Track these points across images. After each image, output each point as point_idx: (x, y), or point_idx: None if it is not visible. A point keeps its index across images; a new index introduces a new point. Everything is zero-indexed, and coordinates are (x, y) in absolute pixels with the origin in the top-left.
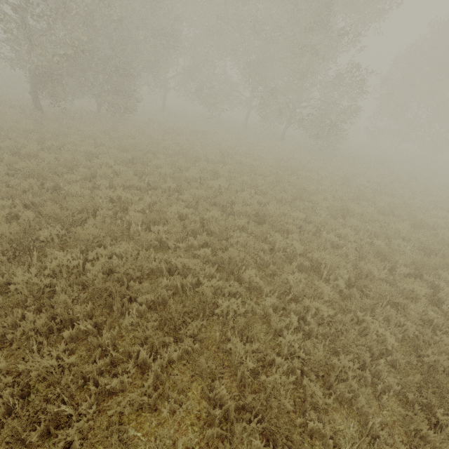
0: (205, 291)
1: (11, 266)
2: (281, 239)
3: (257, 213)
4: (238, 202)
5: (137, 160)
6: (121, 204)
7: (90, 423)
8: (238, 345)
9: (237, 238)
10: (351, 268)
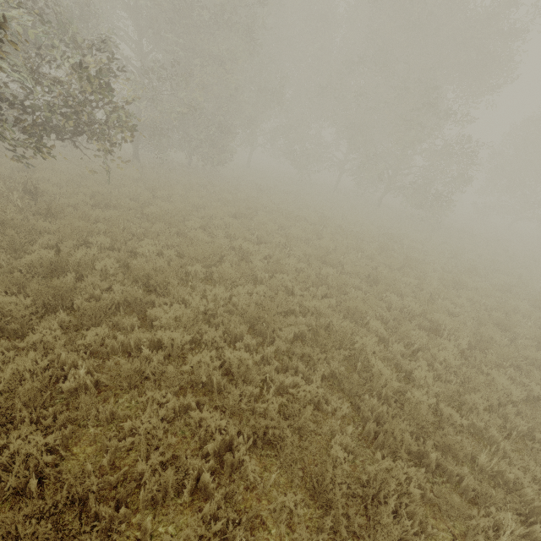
0: (345, 328)
1: (180, 291)
2: (397, 300)
3: (366, 276)
4: (347, 263)
5: (240, 215)
6: (239, 253)
7: (283, 400)
8: (382, 370)
9: (357, 293)
10: (470, 333)
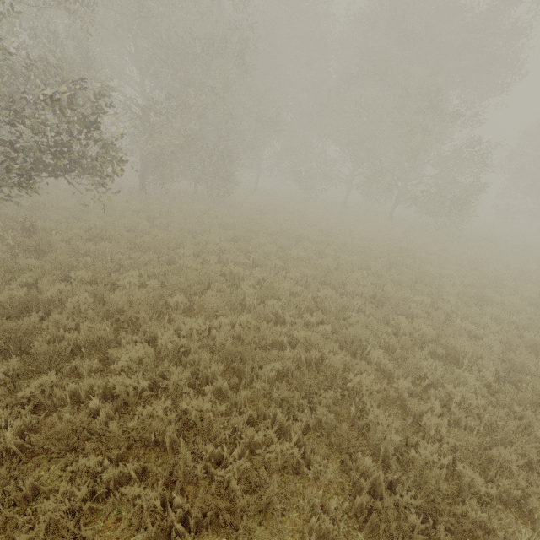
0: (335, 363)
1: (152, 326)
2: (406, 323)
3: (372, 296)
4: (351, 283)
5: (238, 238)
6: (231, 279)
7: (247, 465)
8: (379, 418)
9: (357, 318)
10: (497, 360)
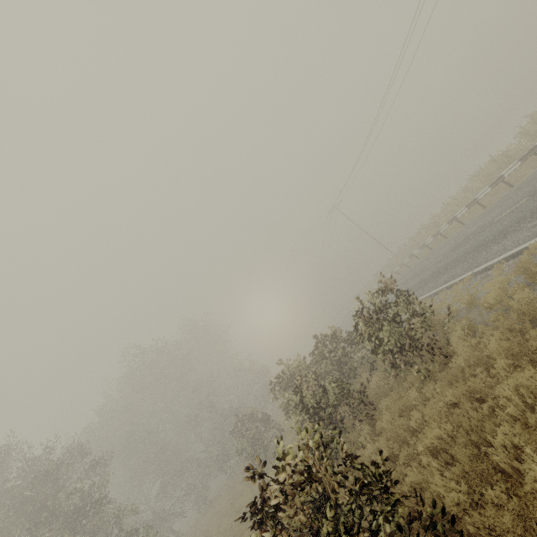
0: None
1: None
2: None
3: None
4: None
5: None
6: None
7: None
8: None
9: None
10: None
